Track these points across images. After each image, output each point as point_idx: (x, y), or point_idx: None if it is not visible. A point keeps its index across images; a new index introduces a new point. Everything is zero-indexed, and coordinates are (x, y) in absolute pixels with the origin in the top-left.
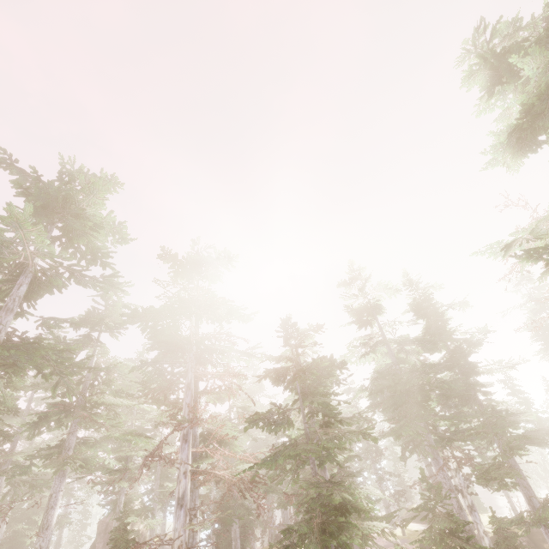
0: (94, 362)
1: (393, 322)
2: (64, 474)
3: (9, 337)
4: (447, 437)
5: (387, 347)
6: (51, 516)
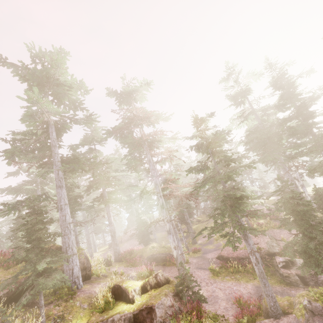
0: (98, 159)
1: (258, 98)
2: (108, 205)
3: (61, 158)
4: (291, 156)
5: (255, 115)
6: (110, 219)
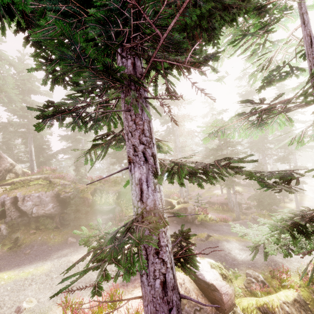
0: None
1: None
2: None
3: None
4: (270, 147)
5: None
6: None
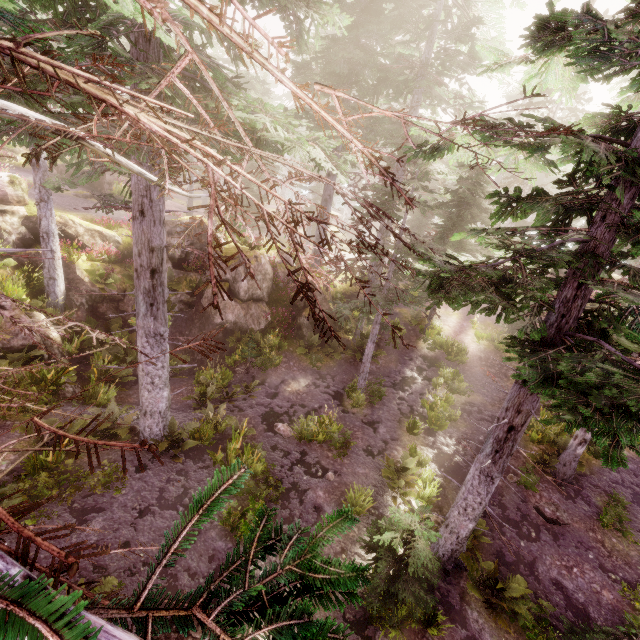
0: None
1: None
2: None
3: None
4: None
5: None
6: None
